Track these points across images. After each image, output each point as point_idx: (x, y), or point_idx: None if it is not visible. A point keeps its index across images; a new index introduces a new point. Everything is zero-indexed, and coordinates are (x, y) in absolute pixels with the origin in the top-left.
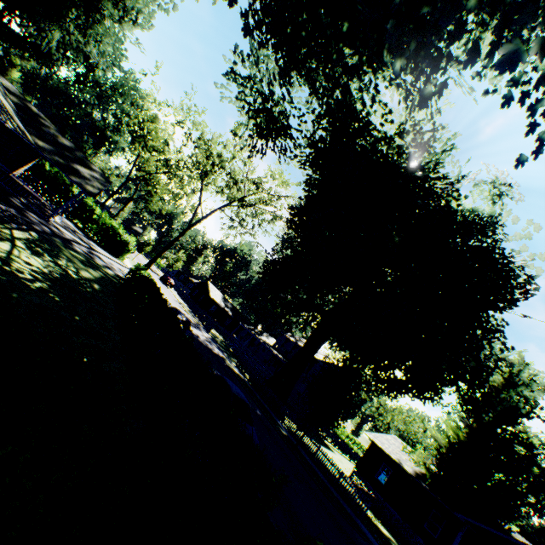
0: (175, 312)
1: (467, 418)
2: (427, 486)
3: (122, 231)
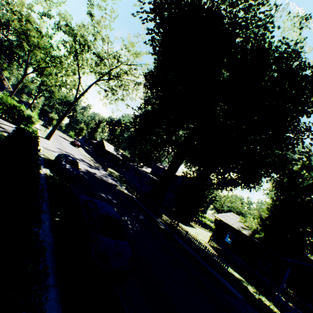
0: (39, 149)
1: (278, 195)
2: (258, 241)
3: (23, 108)
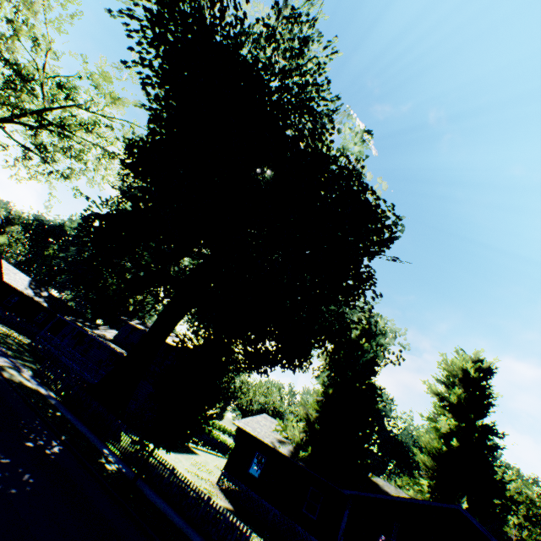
0: None
1: (333, 378)
2: (304, 464)
3: None
